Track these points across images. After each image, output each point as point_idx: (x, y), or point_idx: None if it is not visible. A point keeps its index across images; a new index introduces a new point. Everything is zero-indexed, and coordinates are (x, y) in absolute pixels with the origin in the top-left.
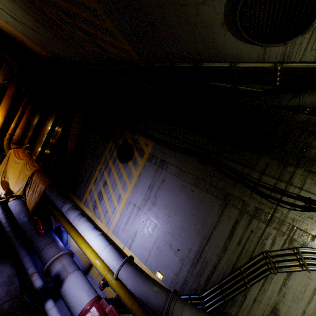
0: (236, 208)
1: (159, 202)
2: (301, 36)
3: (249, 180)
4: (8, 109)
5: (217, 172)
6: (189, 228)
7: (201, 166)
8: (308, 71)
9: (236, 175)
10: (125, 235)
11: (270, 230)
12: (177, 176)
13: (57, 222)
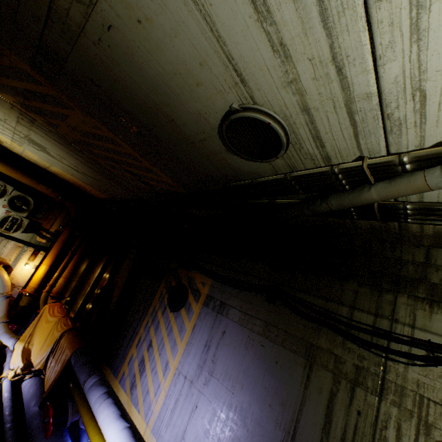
0: (327, 370)
1: (218, 368)
2: (283, 151)
3: (335, 319)
4: (56, 256)
5: (291, 312)
6: (263, 413)
7: (271, 305)
8: (312, 176)
9: (317, 314)
10: (170, 436)
11: (387, 407)
12: (242, 323)
13: (75, 413)
